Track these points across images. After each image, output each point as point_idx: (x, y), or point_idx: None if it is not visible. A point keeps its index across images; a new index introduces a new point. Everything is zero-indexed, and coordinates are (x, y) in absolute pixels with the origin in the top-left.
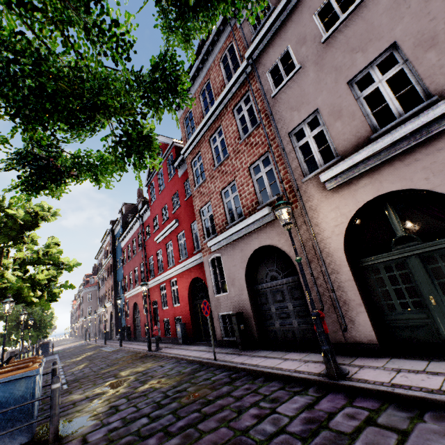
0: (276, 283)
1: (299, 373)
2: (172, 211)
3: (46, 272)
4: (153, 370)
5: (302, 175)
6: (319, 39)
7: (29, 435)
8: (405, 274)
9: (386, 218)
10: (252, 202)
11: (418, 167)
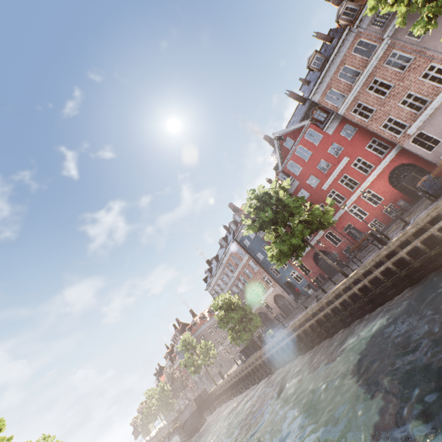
0: None
1: None
2: (334, 157)
3: None
4: None
5: None
6: None
7: None
8: None
9: None
10: (433, 90)
11: None
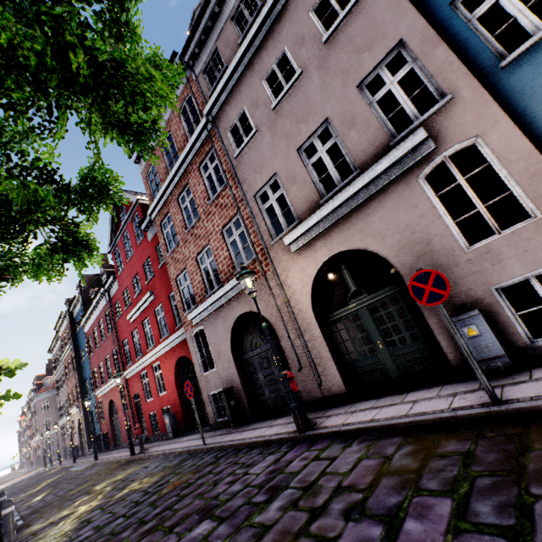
0: (261, 350)
1: (278, 435)
2: (146, 281)
3: None
4: (135, 473)
5: (271, 238)
6: (270, 105)
7: None
8: (360, 325)
9: (342, 275)
10: (228, 267)
11: (355, 230)
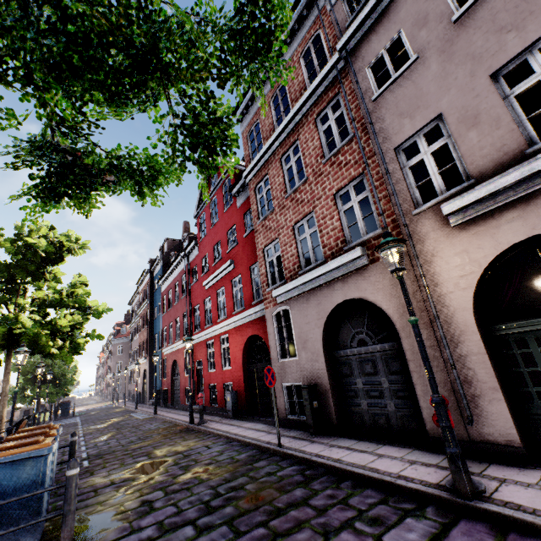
0: (365, 349)
1: (406, 480)
2: (227, 249)
3: (69, 318)
4: (197, 451)
5: (413, 205)
6: (448, 17)
7: (34, 537)
8: None
9: None
10: (336, 241)
11: None
